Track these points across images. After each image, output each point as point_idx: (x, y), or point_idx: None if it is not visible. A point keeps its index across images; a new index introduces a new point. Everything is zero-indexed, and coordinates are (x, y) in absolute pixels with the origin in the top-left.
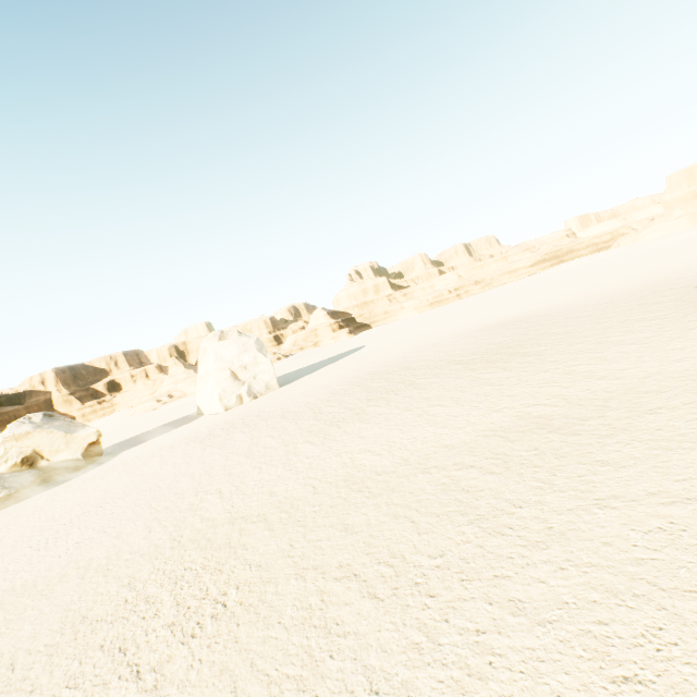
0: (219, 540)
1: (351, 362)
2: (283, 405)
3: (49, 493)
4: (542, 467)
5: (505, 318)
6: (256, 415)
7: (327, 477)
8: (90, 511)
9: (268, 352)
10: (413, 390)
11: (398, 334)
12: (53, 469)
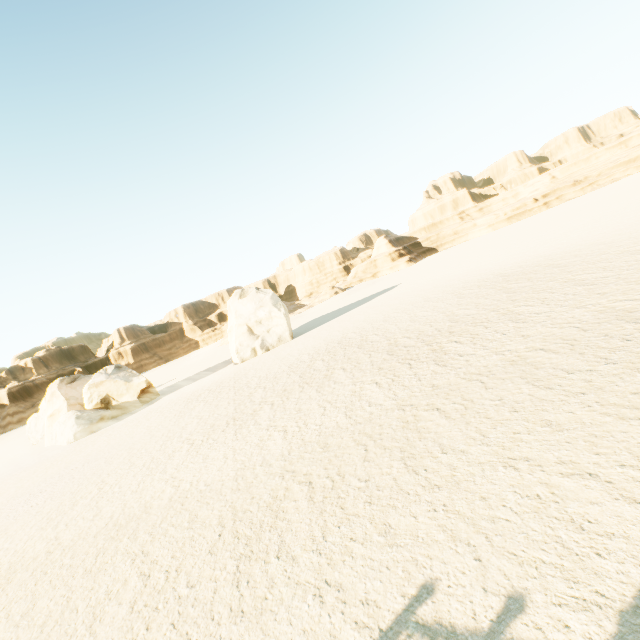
0: (21, 563)
1: (359, 312)
2: (259, 371)
3: (104, 431)
4: (146, 633)
5: (526, 263)
6: (237, 379)
7: (125, 513)
8: (77, 468)
9: (282, 306)
10: (313, 389)
11: (434, 271)
12: (122, 407)
